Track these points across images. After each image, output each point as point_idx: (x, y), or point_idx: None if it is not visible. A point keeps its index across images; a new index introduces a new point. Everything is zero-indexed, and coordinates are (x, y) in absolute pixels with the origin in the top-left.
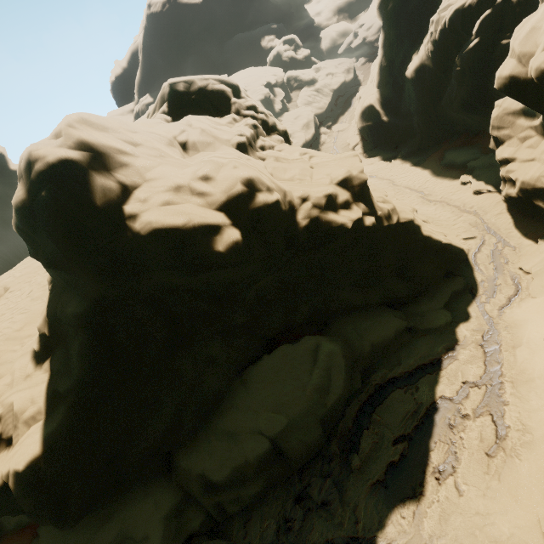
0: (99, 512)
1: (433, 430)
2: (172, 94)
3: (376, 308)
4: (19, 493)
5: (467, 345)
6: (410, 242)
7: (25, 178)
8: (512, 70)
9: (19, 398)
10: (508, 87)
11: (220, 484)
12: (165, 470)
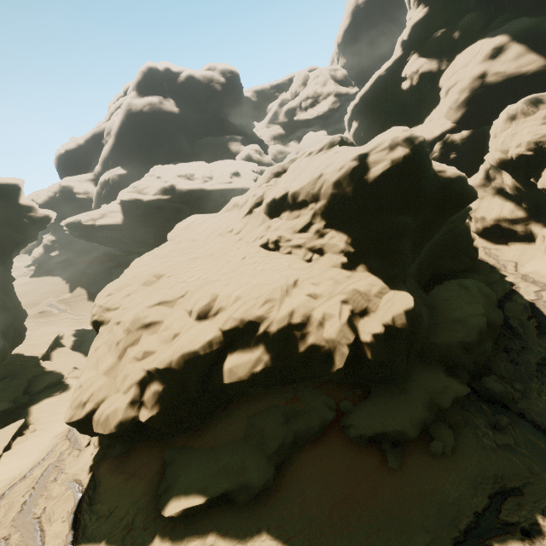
0: (395, 389)
1: (541, 310)
2: (341, 142)
3: (462, 273)
4: (409, 327)
5: (518, 283)
6: (468, 235)
7: (407, 144)
8: (499, 156)
9: (358, 285)
10: (498, 163)
11: (473, 343)
12: (415, 361)
